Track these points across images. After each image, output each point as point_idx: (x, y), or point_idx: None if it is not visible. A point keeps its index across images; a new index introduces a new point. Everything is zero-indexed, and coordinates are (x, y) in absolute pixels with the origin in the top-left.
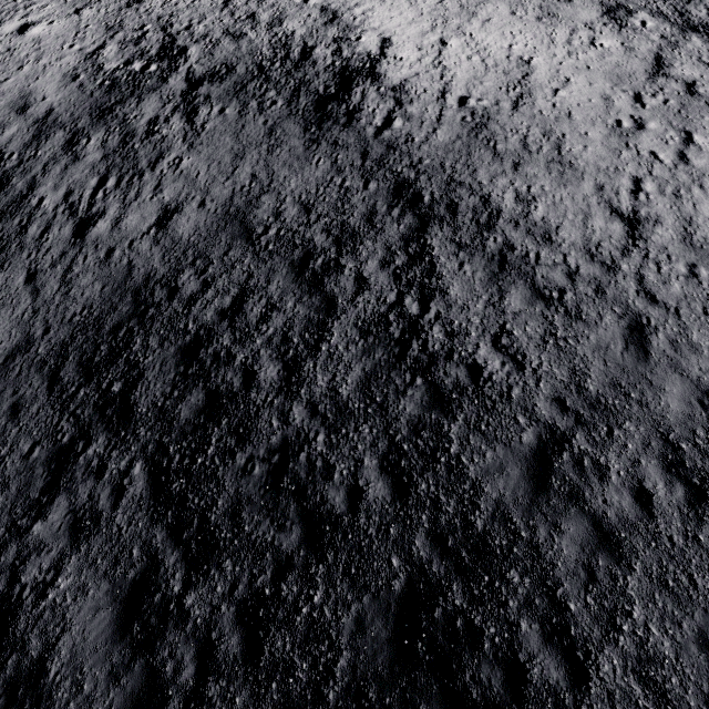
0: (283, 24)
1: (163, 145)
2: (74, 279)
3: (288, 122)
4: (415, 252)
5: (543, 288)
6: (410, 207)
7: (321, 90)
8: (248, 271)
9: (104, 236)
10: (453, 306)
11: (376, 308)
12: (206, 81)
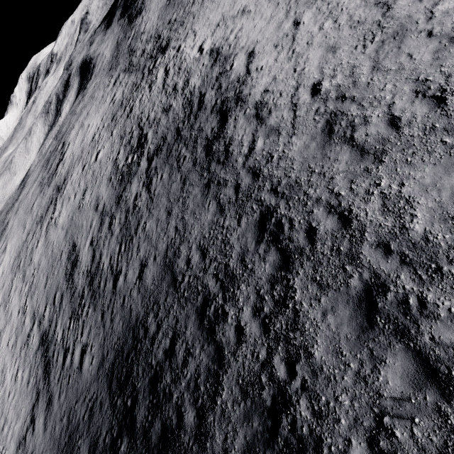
0: (189, 84)
1: (139, 215)
2: (114, 318)
3: (192, 173)
4: (280, 296)
5: (434, 360)
6: (272, 241)
7: (209, 133)
8: (176, 316)
9: (122, 287)
10: (318, 374)
11: (251, 365)
12: (155, 156)
